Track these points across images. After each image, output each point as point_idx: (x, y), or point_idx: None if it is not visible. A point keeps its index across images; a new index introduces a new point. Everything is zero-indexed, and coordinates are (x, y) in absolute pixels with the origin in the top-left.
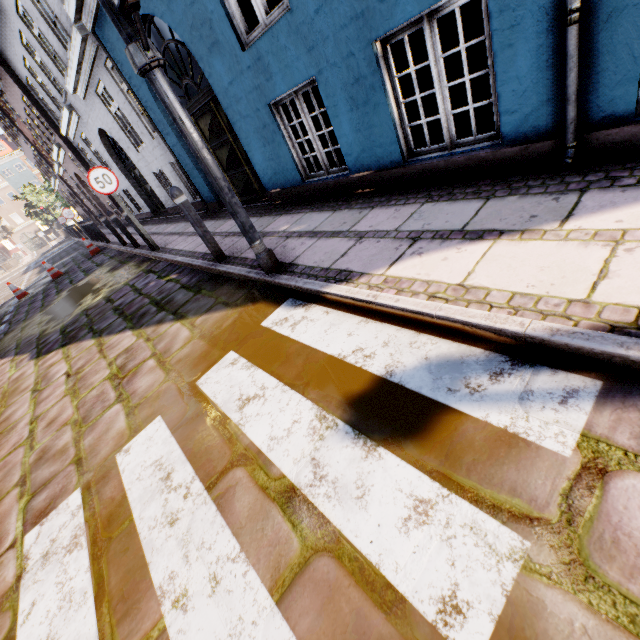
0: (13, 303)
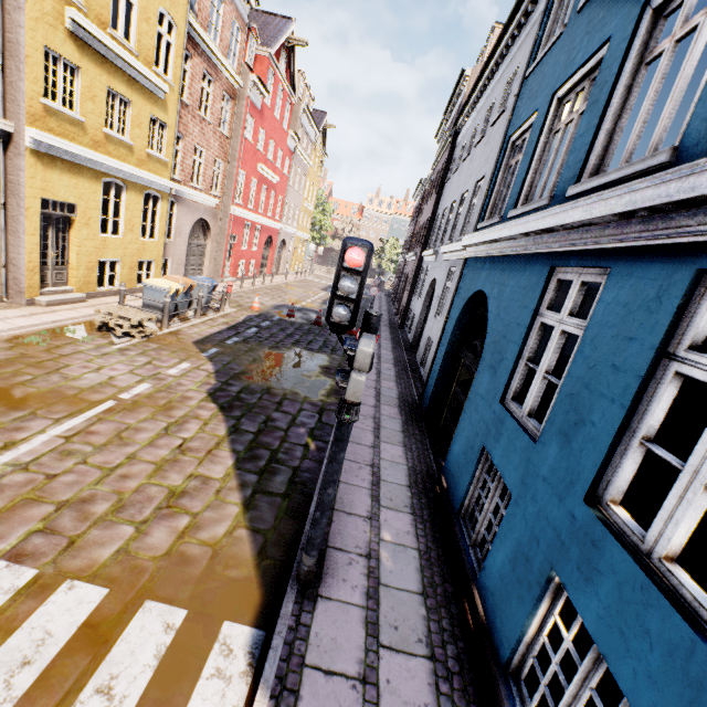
0: (284, 313)
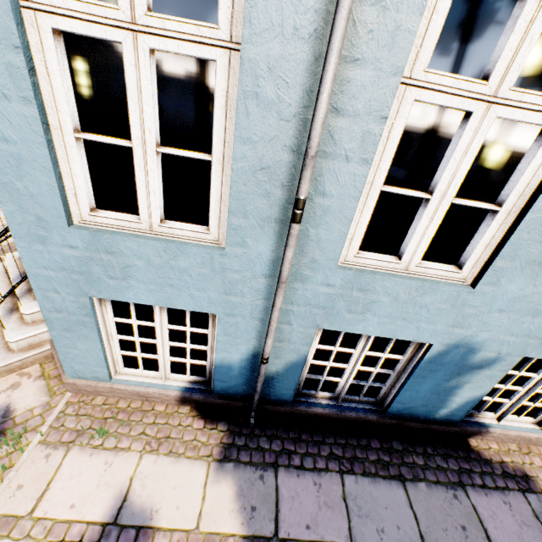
0: None
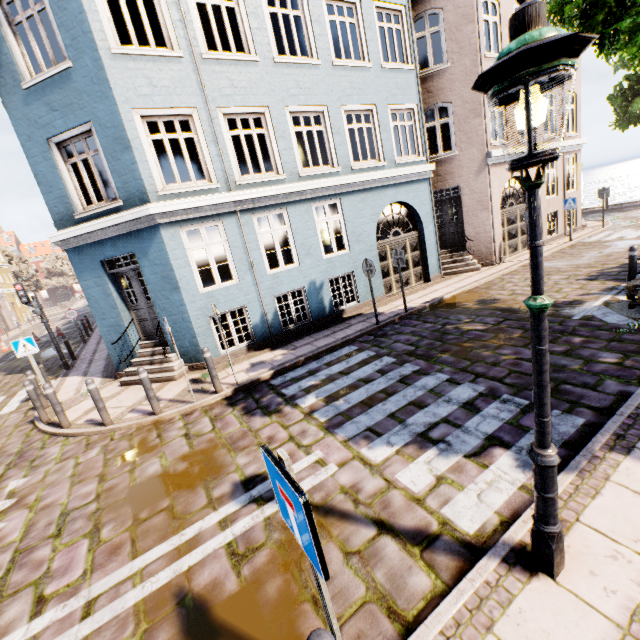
0: None
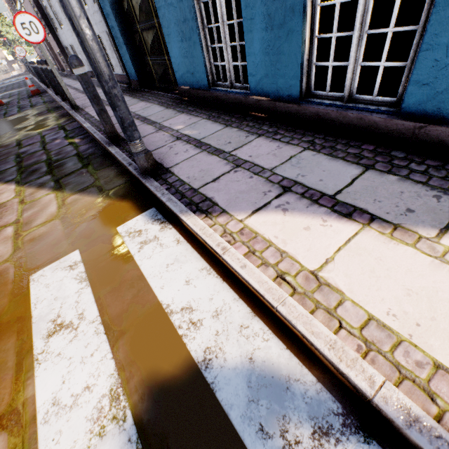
0: None
